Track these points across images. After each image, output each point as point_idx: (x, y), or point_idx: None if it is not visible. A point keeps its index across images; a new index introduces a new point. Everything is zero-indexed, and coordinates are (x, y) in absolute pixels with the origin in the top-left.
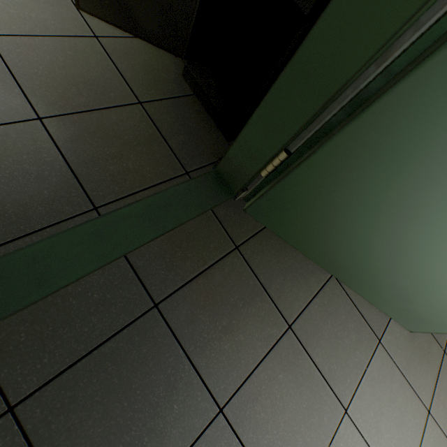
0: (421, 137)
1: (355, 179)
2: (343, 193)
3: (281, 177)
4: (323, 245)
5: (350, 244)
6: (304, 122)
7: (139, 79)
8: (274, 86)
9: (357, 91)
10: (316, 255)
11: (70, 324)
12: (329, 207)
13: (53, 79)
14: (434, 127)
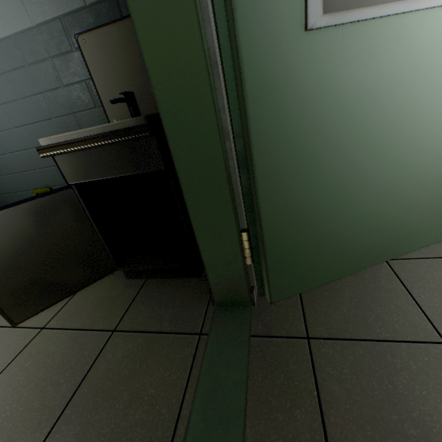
0: (296, 134)
1: (301, 191)
2: (307, 207)
3: (261, 247)
4: (349, 250)
5: (359, 226)
6: (230, 204)
7: (99, 317)
8: (189, 211)
9: (235, 159)
10: (356, 263)
11: None
12: (313, 224)
13: (25, 403)
14: (294, 124)
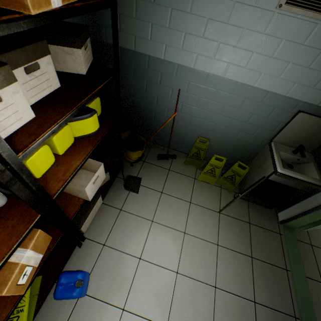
0: None
1: None
2: None
3: (319, 224)
4: None
5: None
6: None
7: (239, 214)
8: (313, 212)
9: None
10: None
11: (320, 305)
12: None
13: (236, 241)
14: None
